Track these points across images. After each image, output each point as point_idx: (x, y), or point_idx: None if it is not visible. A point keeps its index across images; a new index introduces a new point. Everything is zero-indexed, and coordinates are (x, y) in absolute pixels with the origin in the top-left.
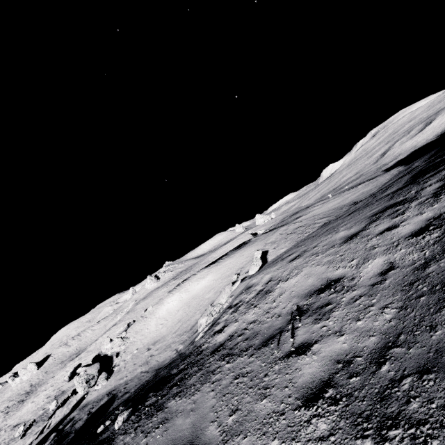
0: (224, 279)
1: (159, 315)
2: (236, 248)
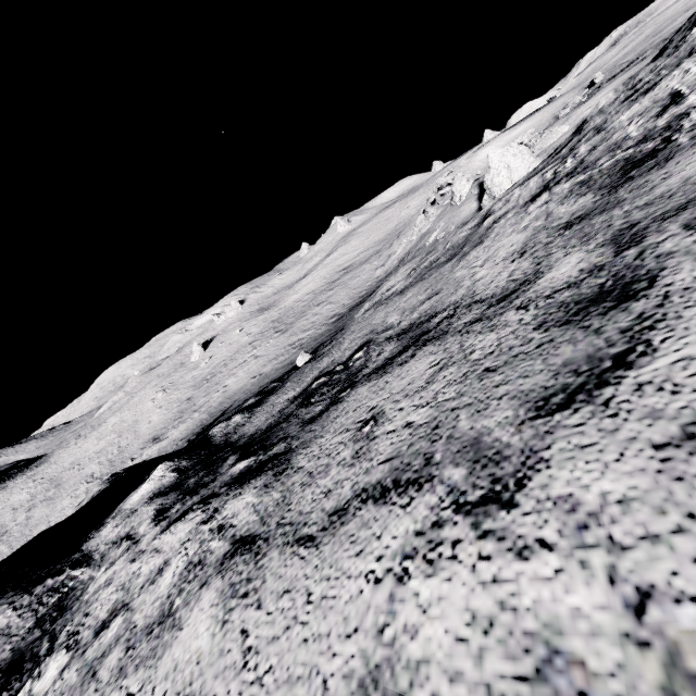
0: (553, 111)
1: (480, 159)
2: (532, 113)
